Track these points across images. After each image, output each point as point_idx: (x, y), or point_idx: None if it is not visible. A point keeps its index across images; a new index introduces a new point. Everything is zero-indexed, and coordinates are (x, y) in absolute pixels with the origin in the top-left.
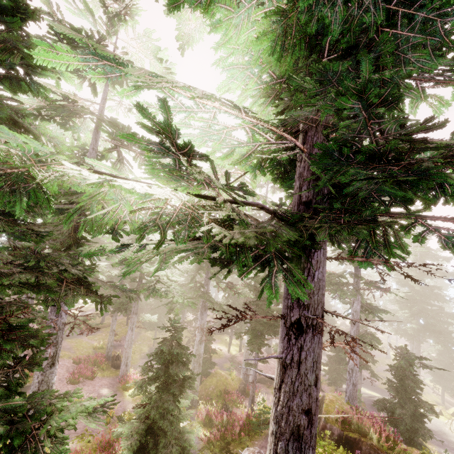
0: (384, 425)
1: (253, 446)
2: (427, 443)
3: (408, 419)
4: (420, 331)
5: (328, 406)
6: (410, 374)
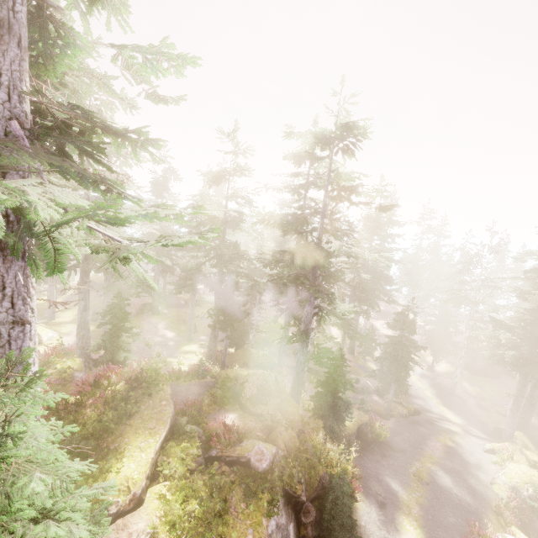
0: (313, 409)
1: (190, 383)
2: (431, 462)
3: (325, 408)
4: (527, 362)
5: (248, 376)
6: (336, 374)
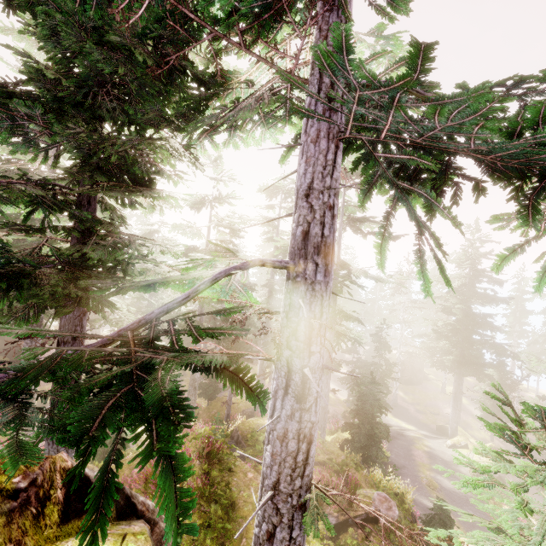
0: (346, 443)
1: None
2: (427, 469)
3: (363, 438)
4: (460, 363)
5: None
6: (371, 399)
